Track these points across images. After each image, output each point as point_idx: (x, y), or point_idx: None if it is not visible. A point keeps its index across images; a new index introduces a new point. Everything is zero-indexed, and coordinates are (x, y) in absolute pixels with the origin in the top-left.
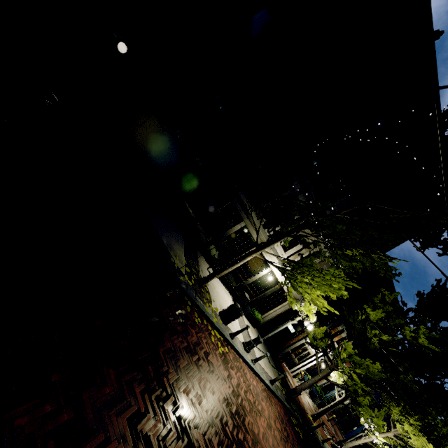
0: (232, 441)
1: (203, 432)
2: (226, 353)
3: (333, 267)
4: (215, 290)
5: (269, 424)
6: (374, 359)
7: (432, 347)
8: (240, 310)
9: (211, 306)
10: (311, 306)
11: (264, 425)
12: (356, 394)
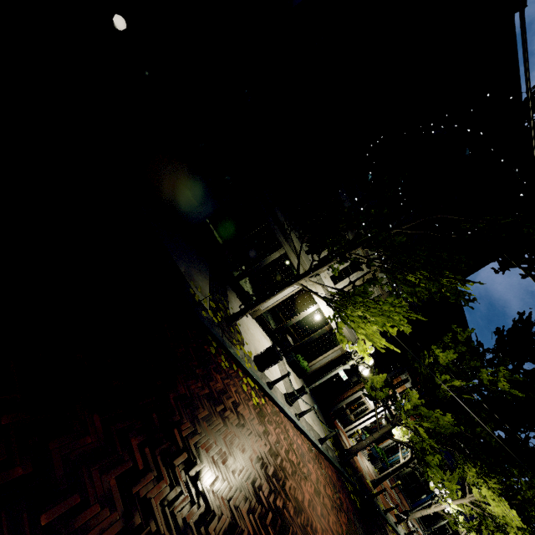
0: (267, 508)
1: (227, 497)
2: (262, 405)
3: (392, 295)
4: (249, 332)
5: (317, 490)
6: (445, 411)
7: (514, 392)
8: (279, 353)
9: (242, 349)
10: (367, 346)
11: (310, 491)
12: (424, 453)
